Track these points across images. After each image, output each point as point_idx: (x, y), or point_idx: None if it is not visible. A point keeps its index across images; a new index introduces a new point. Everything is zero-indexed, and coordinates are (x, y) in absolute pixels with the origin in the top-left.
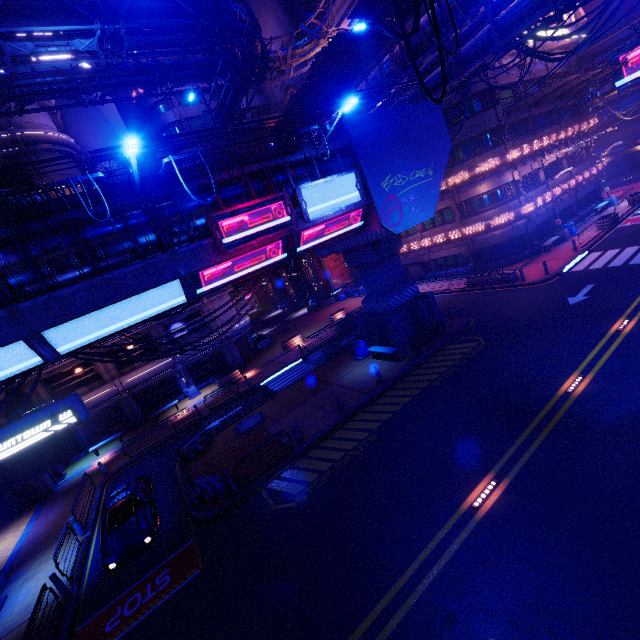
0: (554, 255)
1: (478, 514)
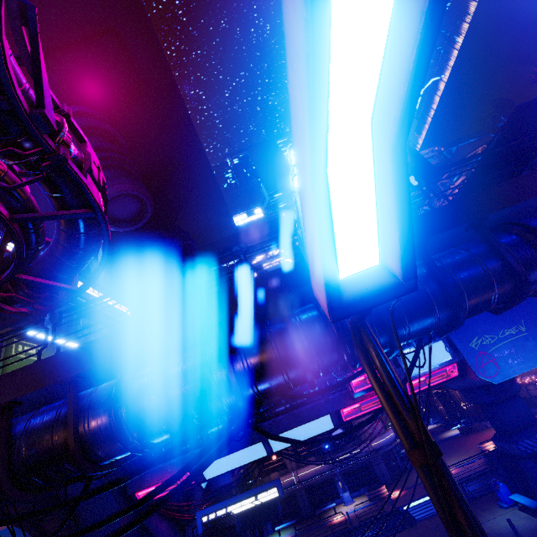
0: None
1: None
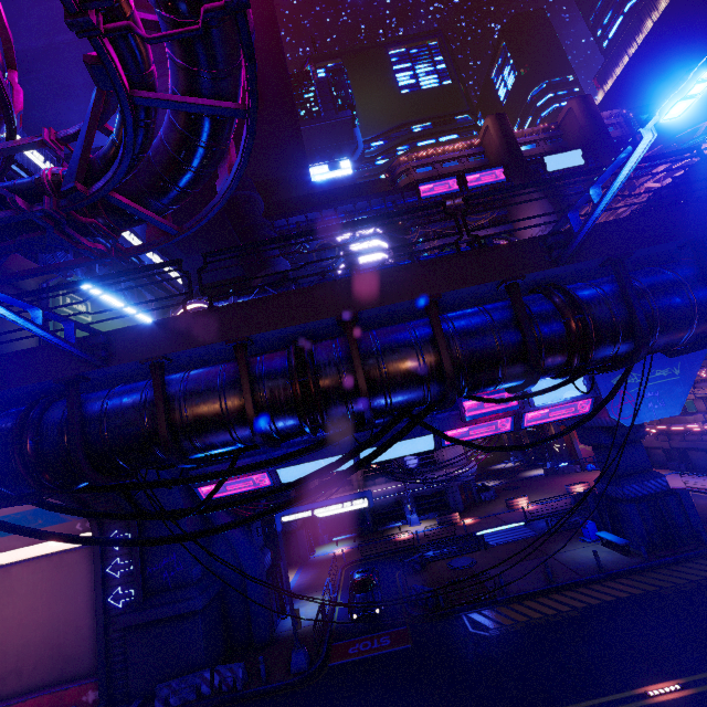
0: None
1: (649, 700)
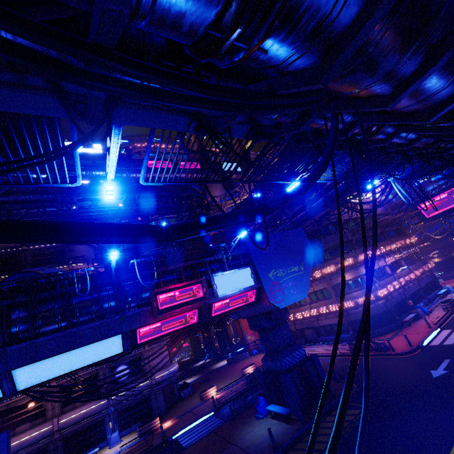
0: (414, 329)
1: None
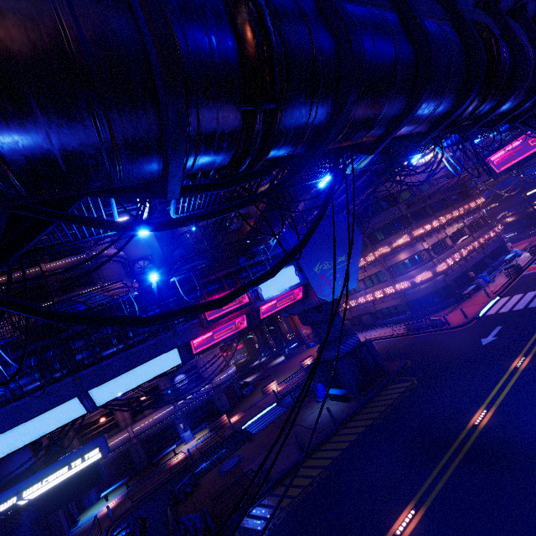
0: (473, 301)
1: None
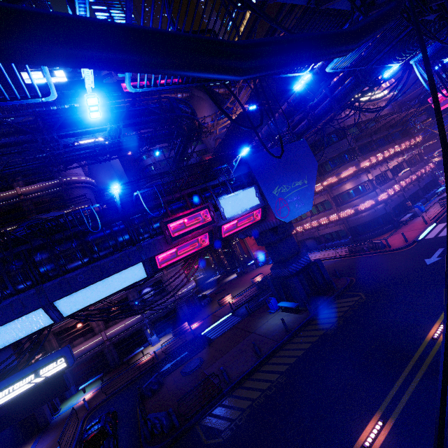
0: (410, 227)
1: None
